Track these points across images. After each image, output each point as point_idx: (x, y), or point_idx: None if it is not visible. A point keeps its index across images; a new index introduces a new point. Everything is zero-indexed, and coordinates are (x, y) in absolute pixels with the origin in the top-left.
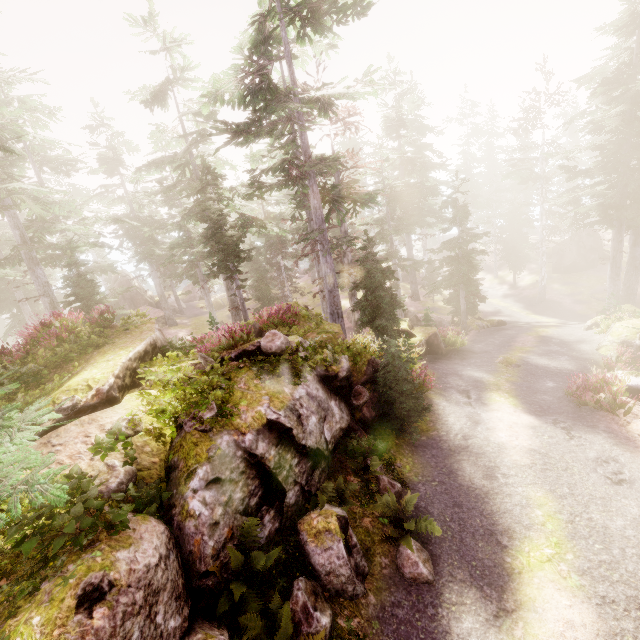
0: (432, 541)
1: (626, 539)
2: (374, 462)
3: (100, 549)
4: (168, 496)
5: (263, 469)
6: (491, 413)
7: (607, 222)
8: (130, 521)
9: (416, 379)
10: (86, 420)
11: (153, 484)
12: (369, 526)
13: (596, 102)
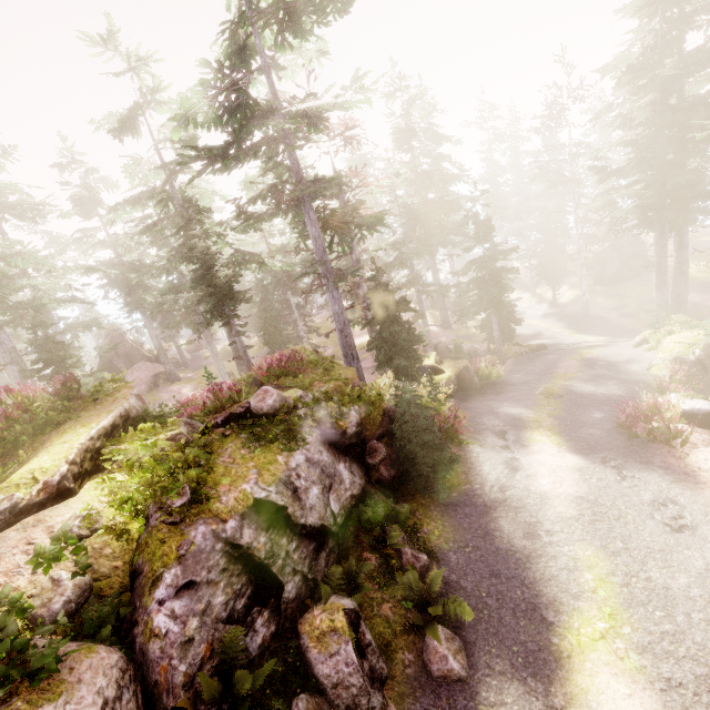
0: (465, 624)
1: (691, 601)
2: (393, 533)
3: (14, 709)
4: (127, 612)
5: (251, 561)
6: (531, 456)
7: (647, 225)
8: (69, 657)
9: (444, 424)
10: (30, 522)
11: (109, 598)
12: (389, 614)
13: (622, 93)
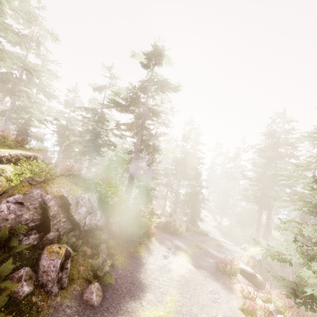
0: (109, 291)
1: None
2: (103, 245)
3: None
4: None
5: (46, 213)
6: (175, 258)
7: (256, 202)
8: None
9: (149, 231)
10: None
11: None
12: (81, 270)
13: (255, 154)
